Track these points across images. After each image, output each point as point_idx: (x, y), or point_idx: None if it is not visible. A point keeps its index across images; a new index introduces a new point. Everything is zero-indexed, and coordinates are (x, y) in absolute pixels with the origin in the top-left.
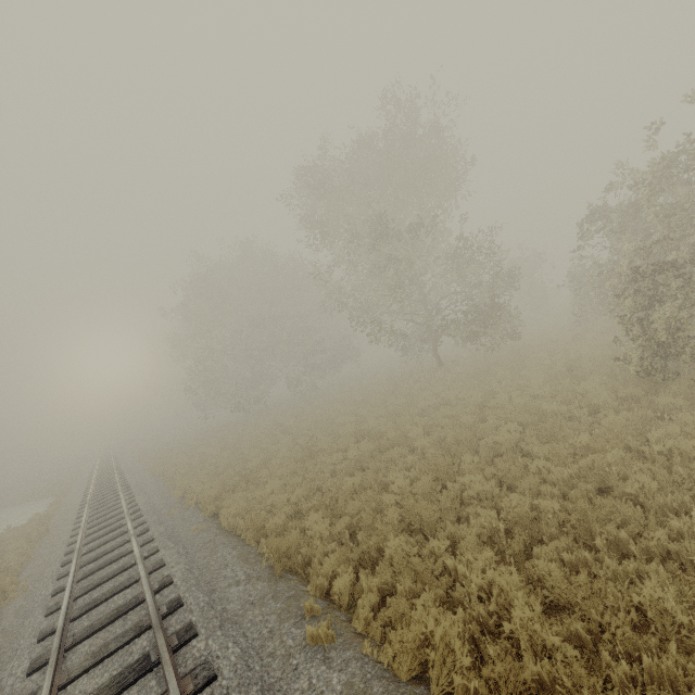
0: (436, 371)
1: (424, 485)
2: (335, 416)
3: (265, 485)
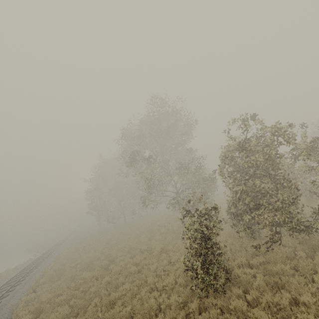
0: (176, 222)
1: (57, 318)
2: (125, 240)
3: (53, 284)
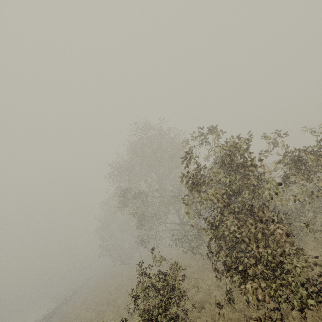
0: (183, 261)
1: None
2: (128, 290)
3: None
